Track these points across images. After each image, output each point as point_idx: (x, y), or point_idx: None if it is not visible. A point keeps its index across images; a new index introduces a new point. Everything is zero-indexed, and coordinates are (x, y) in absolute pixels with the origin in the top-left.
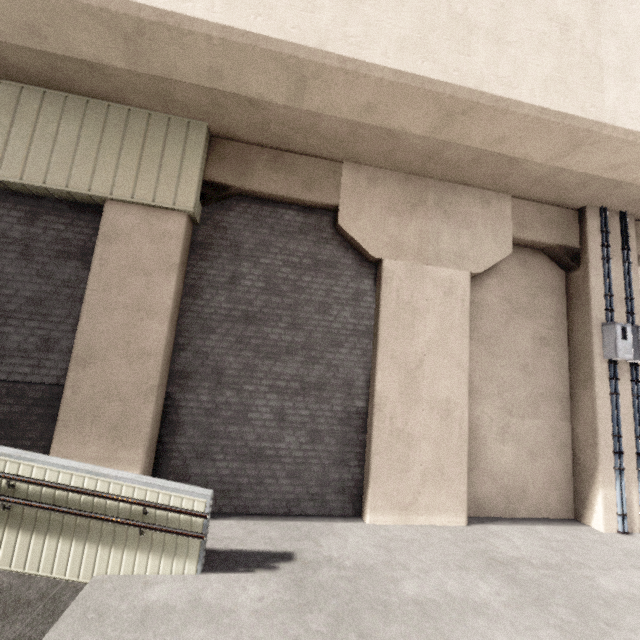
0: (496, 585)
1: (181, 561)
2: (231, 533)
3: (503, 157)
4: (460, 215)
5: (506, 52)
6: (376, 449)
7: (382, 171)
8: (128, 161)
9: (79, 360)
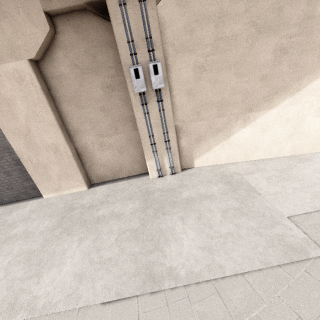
0: (52, 222)
1: None
2: None
3: None
4: None
5: None
6: (31, 173)
7: None
8: None
9: None
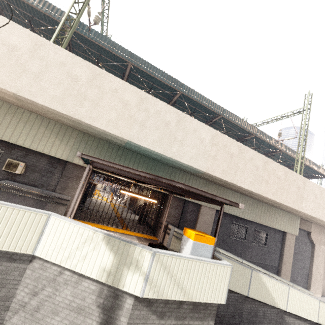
0: None
1: None
2: None
3: None
4: None
5: None
6: (312, 282)
7: (316, 224)
8: (291, 225)
9: (283, 264)
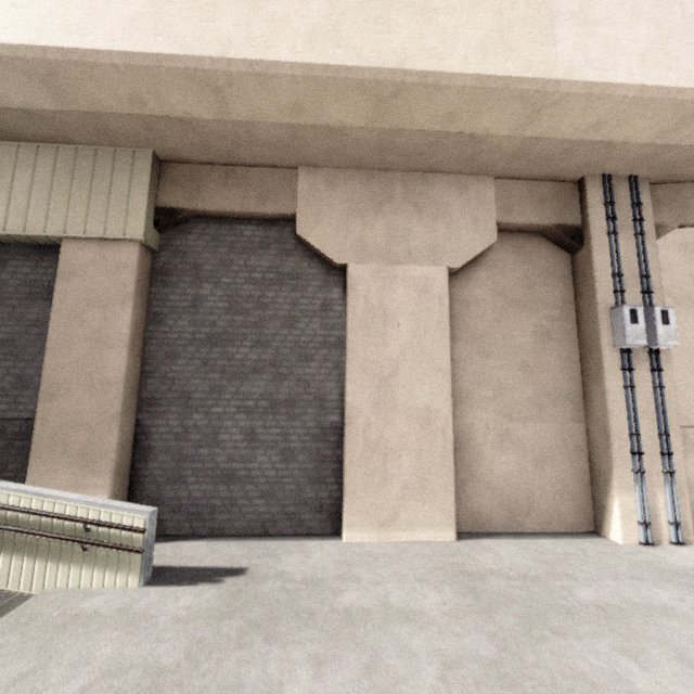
0: (448, 595)
1: (124, 575)
2: (195, 552)
3: (462, 136)
4: (433, 206)
5: (433, 21)
6: (349, 464)
7: (342, 171)
8: (79, 199)
9: (46, 394)
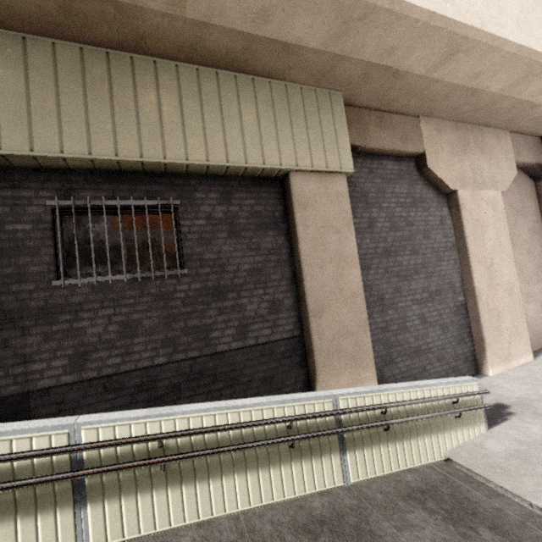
0: None
1: (477, 426)
2: None
3: (530, 104)
4: (488, 150)
5: None
6: (484, 326)
7: (441, 121)
8: (299, 134)
9: (315, 312)
